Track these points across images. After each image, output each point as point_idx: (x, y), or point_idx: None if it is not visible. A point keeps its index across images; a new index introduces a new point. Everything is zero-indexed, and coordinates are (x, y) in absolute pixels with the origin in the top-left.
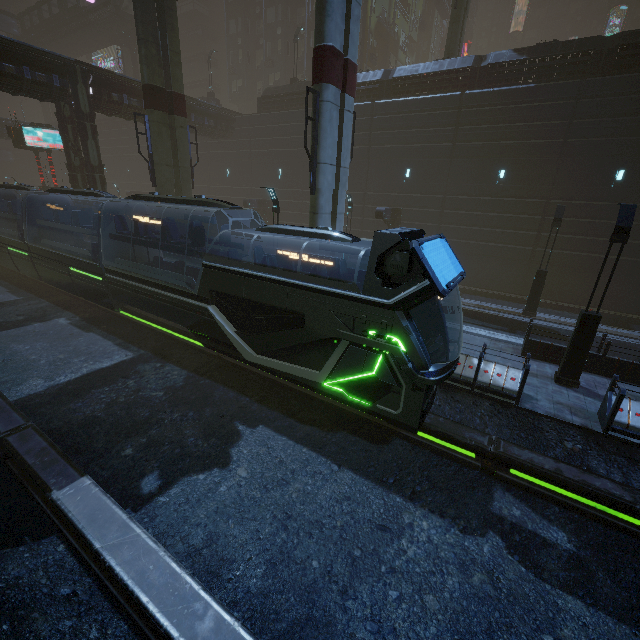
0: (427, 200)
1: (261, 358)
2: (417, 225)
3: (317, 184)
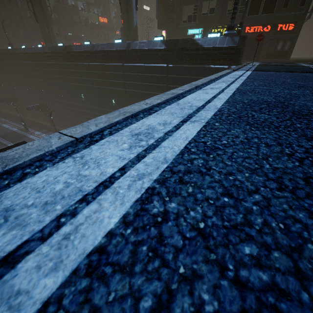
0: (50, 100)
1: None
2: (52, 109)
3: None
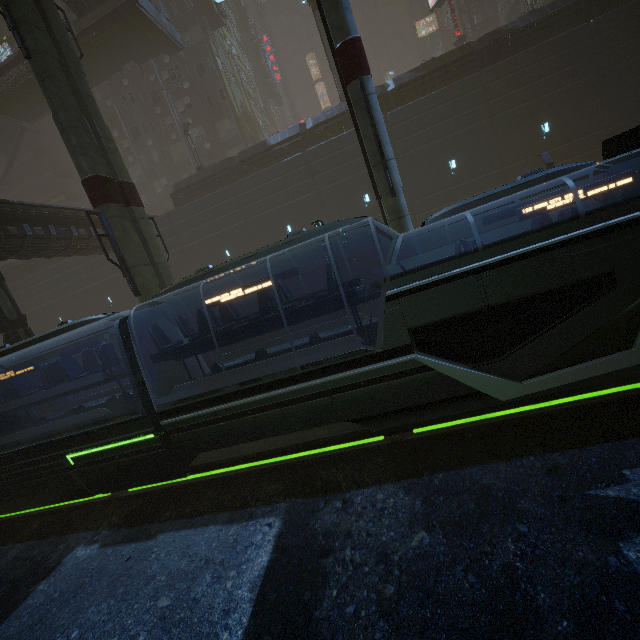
0: None
1: (536, 381)
2: None
3: (393, 184)
